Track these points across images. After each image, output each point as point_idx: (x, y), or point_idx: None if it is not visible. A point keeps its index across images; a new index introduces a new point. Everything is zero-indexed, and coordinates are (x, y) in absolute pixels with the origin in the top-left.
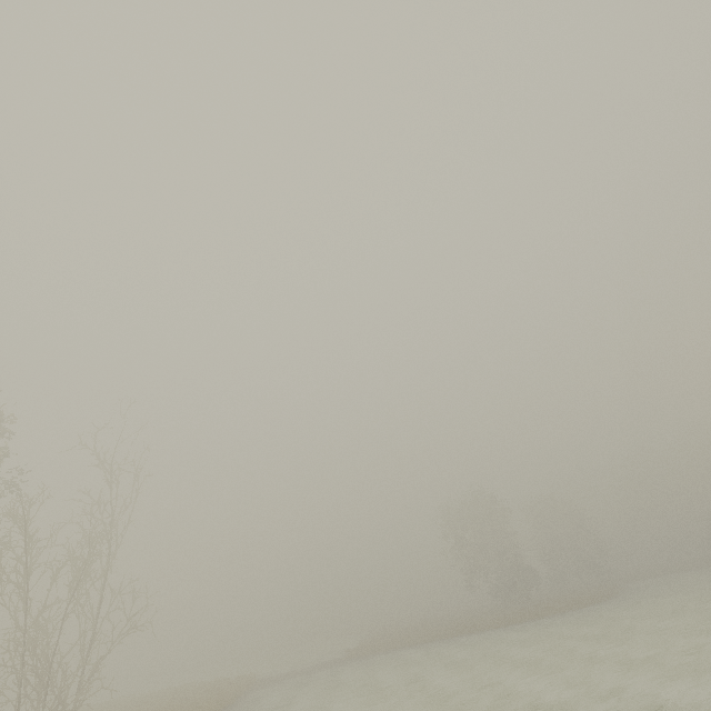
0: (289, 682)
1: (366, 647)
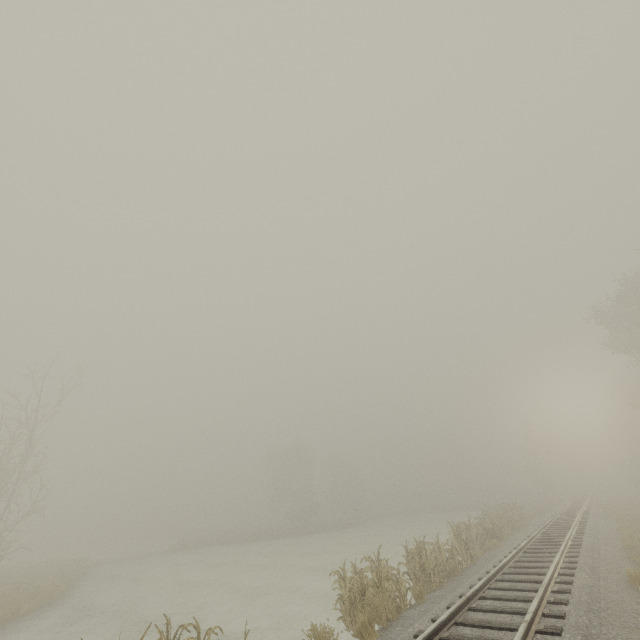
0: (128, 563)
1: (189, 543)
